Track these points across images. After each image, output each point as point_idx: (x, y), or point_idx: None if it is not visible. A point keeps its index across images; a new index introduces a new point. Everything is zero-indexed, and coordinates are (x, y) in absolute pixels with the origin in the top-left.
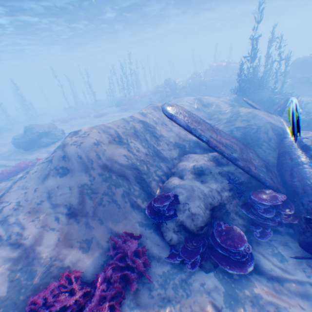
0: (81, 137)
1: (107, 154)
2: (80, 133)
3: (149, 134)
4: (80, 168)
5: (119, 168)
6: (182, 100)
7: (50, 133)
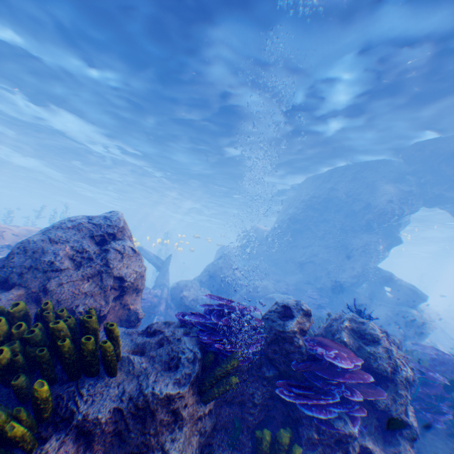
0: None
1: None
2: None
3: None
4: None
5: None
6: None
7: None
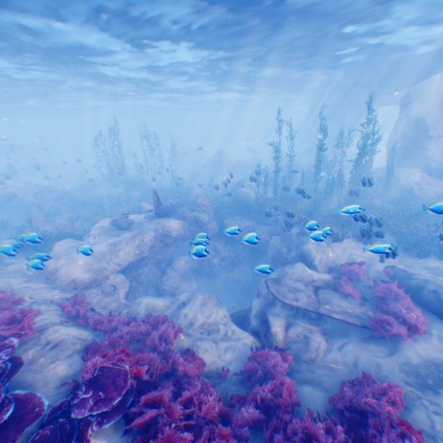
0: None
1: None
2: None
3: None
4: None
5: None
6: None
7: None
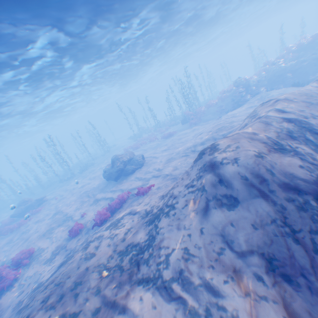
0: (228, 152)
1: (280, 169)
2: (221, 148)
3: (309, 133)
4: (253, 195)
5: (310, 188)
6: (269, 95)
7: (133, 160)
